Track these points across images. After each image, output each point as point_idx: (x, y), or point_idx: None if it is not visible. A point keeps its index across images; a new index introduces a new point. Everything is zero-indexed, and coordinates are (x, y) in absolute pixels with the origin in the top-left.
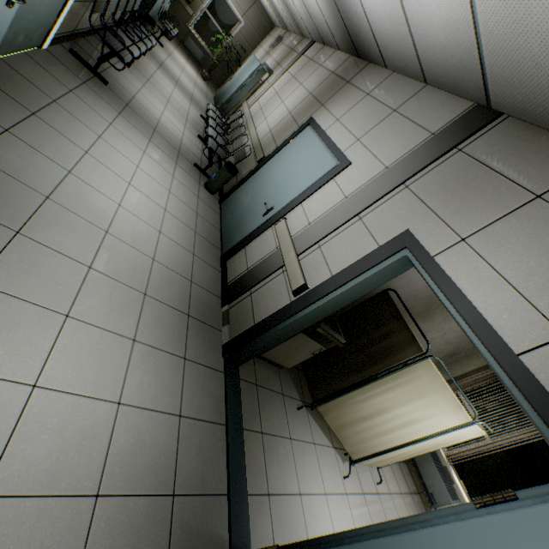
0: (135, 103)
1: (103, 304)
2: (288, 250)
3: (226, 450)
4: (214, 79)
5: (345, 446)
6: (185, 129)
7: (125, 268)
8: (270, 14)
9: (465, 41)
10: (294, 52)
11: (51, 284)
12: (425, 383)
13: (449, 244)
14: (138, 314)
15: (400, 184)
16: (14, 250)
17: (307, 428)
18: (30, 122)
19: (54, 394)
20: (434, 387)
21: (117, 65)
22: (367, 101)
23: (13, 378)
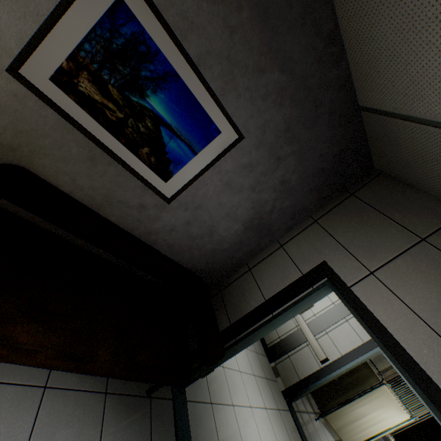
0: None
1: (251, 391)
2: (307, 332)
3: None
4: None
5: (343, 439)
6: None
7: (244, 362)
8: None
9: None
10: None
11: (240, 390)
12: (384, 398)
13: None
14: (259, 390)
15: None
16: (228, 378)
17: (323, 432)
18: None
19: None
20: (388, 400)
21: None
22: None
23: None
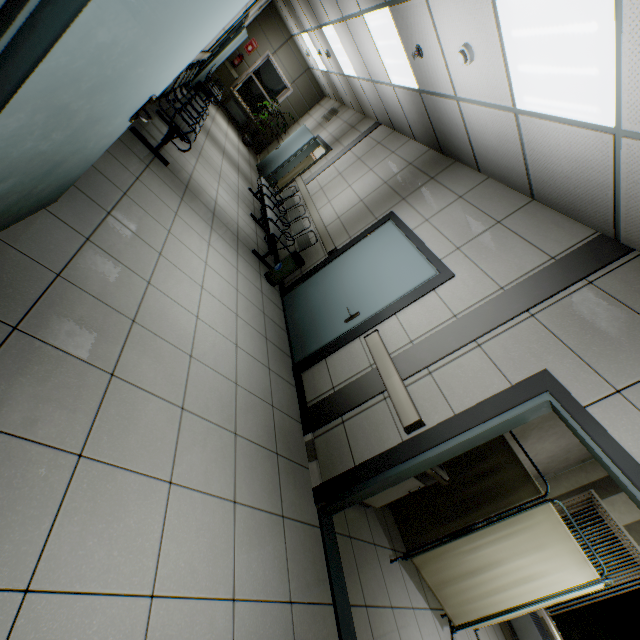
0: (193, 183)
1: (200, 457)
2: (389, 373)
3: None
4: (255, 144)
5: (445, 608)
6: (239, 208)
7: (213, 402)
8: (323, 85)
9: (598, 179)
10: (356, 131)
11: (151, 440)
12: (545, 531)
13: (601, 395)
14: (233, 463)
15: (523, 311)
16: (111, 401)
17: (403, 587)
18: (107, 224)
19: (172, 603)
20: (555, 536)
21: (172, 140)
22: (461, 205)
23: (130, 590)
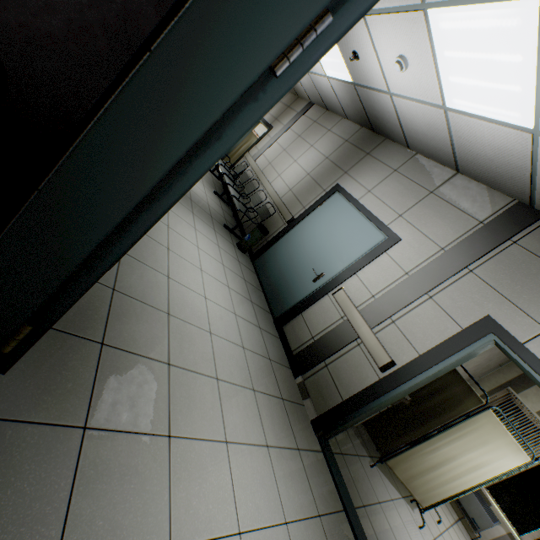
0: None
1: (238, 415)
2: (359, 323)
3: (354, 538)
4: None
5: (415, 495)
6: (205, 188)
7: (234, 368)
8: None
9: (517, 163)
10: (292, 110)
11: (206, 411)
12: (488, 430)
13: (534, 333)
14: (258, 415)
15: (463, 268)
16: (174, 386)
17: (382, 485)
18: None
19: (252, 535)
20: (495, 433)
21: None
22: (397, 177)
23: (226, 532)
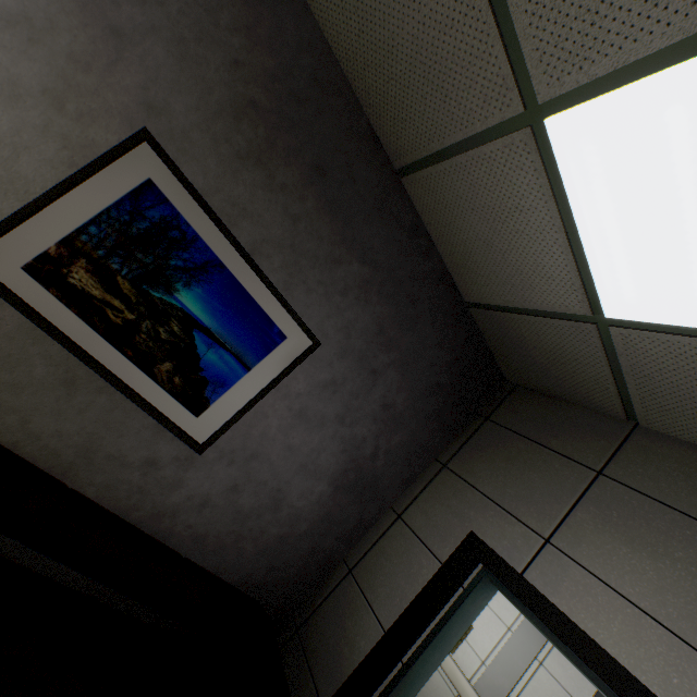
0: None
1: None
2: None
3: None
4: None
5: None
6: None
7: None
8: None
9: None
10: None
11: None
12: None
13: None
14: None
15: None
16: None
17: None
18: None
19: None
20: None
21: None
22: None
23: None
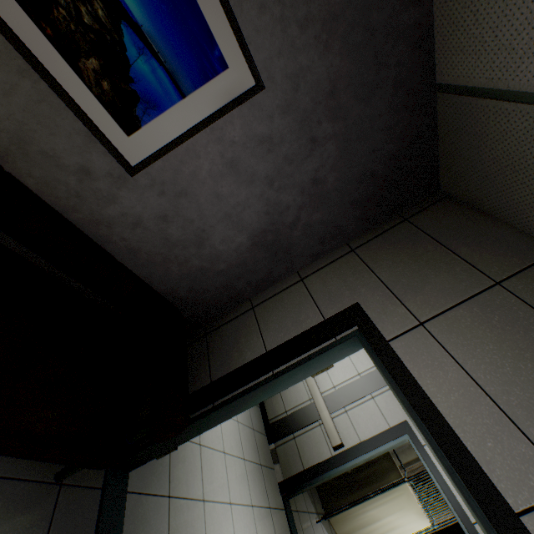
0: None
1: (236, 482)
2: (322, 408)
3: None
4: None
5: None
6: None
7: (233, 441)
8: None
9: None
10: None
11: (219, 480)
12: (404, 499)
13: None
14: (247, 480)
15: None
16: (204, 462)
17: None
18: None
19: None
20: (409, 502)
21: None
22: None
23: None
